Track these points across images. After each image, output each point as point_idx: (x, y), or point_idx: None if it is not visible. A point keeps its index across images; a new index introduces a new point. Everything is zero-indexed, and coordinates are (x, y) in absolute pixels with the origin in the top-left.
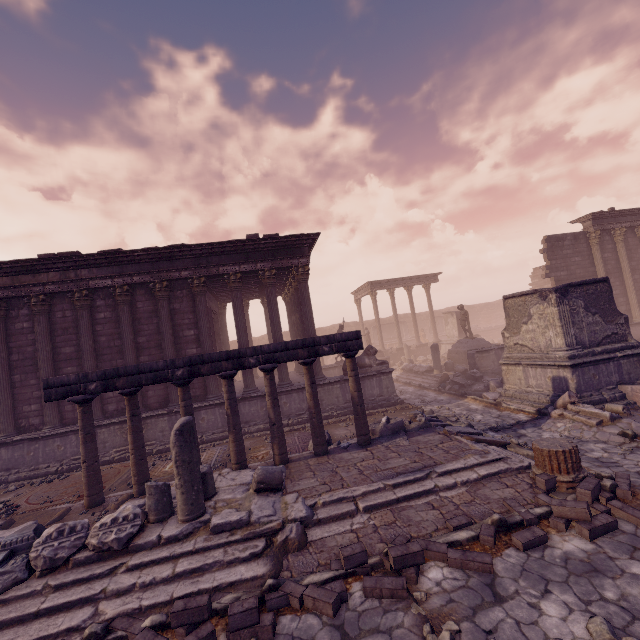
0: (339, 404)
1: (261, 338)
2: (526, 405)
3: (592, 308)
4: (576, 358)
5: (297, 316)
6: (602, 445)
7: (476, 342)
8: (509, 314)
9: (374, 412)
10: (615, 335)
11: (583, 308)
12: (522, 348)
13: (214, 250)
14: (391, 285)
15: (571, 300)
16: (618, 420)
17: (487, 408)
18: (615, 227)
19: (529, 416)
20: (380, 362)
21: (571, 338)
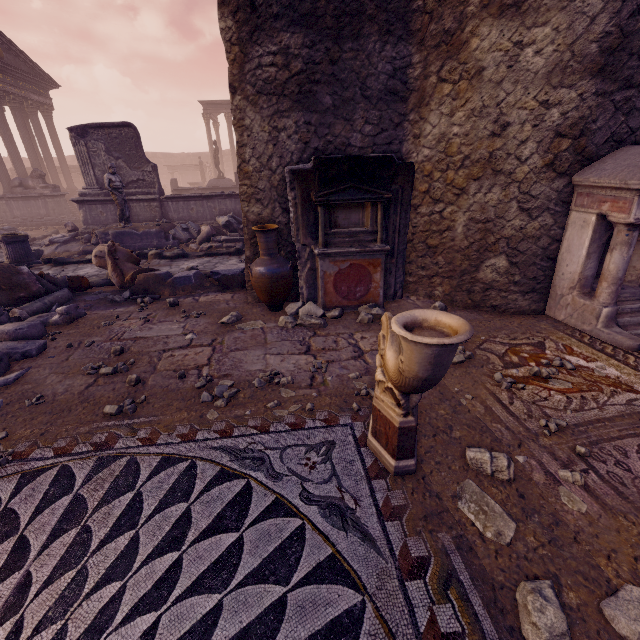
0: (8, 218)
1: None
2: None
3: (116, 153)
4: (88, 196)
5: (0, 130)
6: None
7: (216, 182)
8: None
9: (33, 228)
10: (143, 182)
11: (105, 151)
12: None
13: None
14: (227, 109)
15: (90, 142)
16: (55, 244)
17: None
18: None
19: None
20: (44, 186)
21: (91, 179)
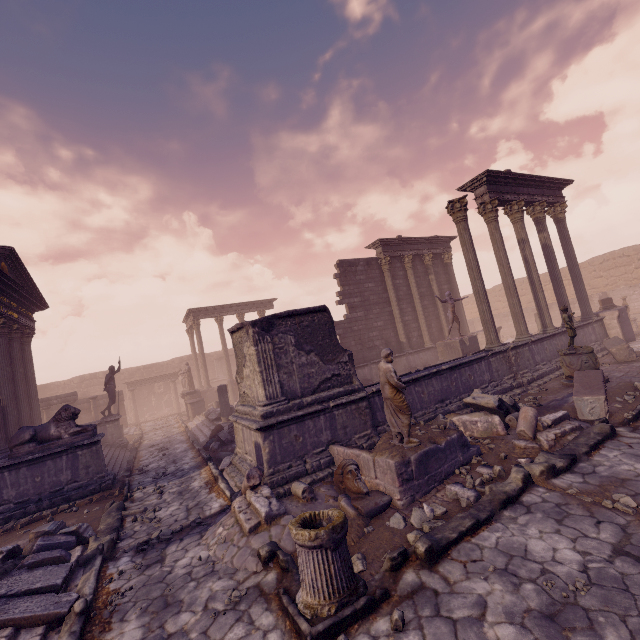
0: None
1: (69, 381)
2: (235, 482)
3: (307, 345)
4: (274, 415)
5: None
6: (221, 584)
7: None
8: (237, 353)
9: (45, 514)
10: (338, 377)
11: (294, 345)
12: (248, 398)
13: None
14: (219, 312)
15: (277, 336)
16: (278, 520)
17: (204, 487)
18: (404, 254)
19: (224, 504)
20: (78, 430)
21: (275, 387)
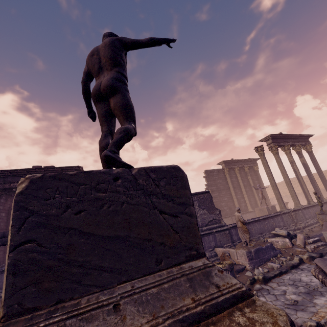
0: None
1: None
2: None
3: (202, 206)
4: None
5: None
6: None
7: None
8: None
9: None
10: (215, 220)
11: (197, 206)
12: None
13: (9, 174)
14: None
15: None
16: None
17: None
18: (235, 167)
19: None
20: None
21: None
